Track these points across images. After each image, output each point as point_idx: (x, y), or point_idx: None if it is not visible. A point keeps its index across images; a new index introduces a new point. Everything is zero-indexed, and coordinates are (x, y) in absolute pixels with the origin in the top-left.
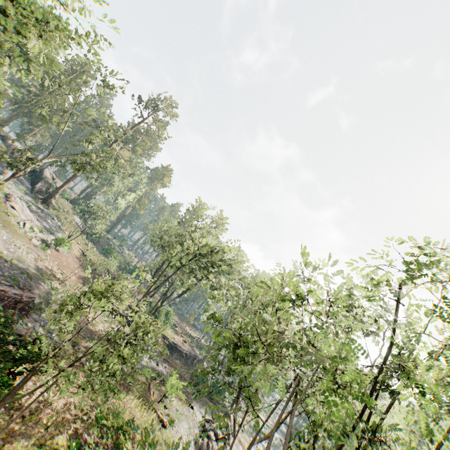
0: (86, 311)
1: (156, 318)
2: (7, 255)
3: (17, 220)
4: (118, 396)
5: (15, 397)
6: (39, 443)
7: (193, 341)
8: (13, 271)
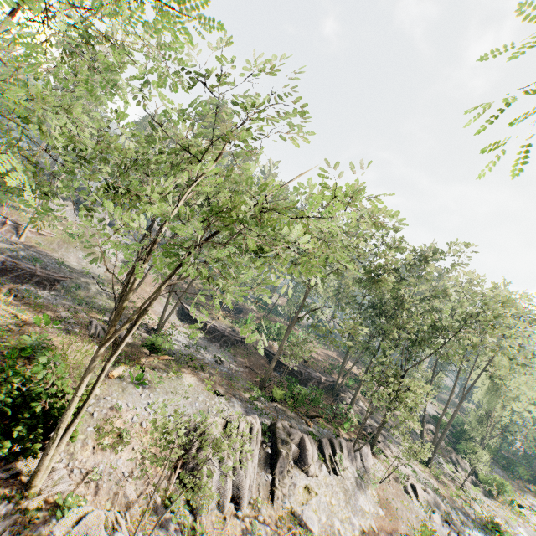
0: None
1: (258, 331)
2: (72, 264)
3: (103, 249)
4: (66, 337)
5: None
6: None
7: (334, 368)
8: (48, 261)
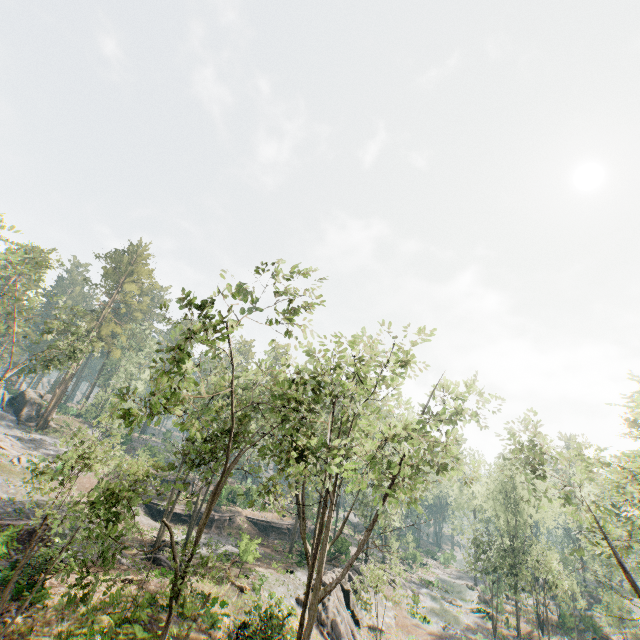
0: (74, 478)
1: (233, 502)
2: (8, 498)
3: (9, 459)
4: None
5: (46, 598)
6: (79, 622)
7: None
8: (17, 506)
